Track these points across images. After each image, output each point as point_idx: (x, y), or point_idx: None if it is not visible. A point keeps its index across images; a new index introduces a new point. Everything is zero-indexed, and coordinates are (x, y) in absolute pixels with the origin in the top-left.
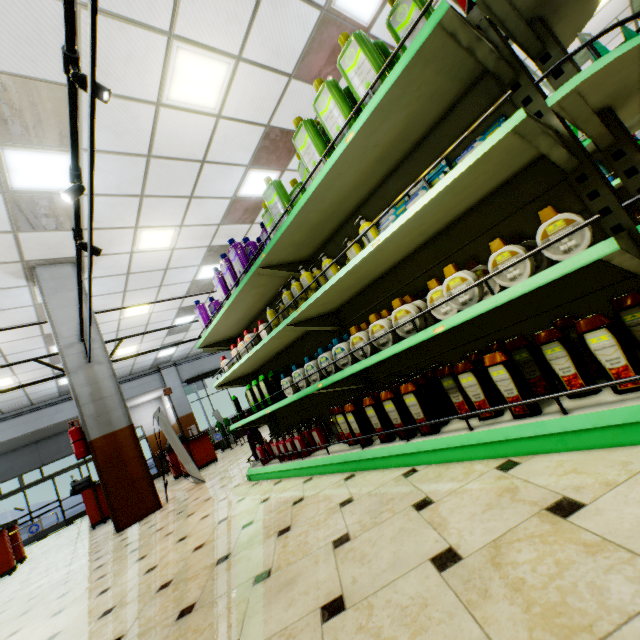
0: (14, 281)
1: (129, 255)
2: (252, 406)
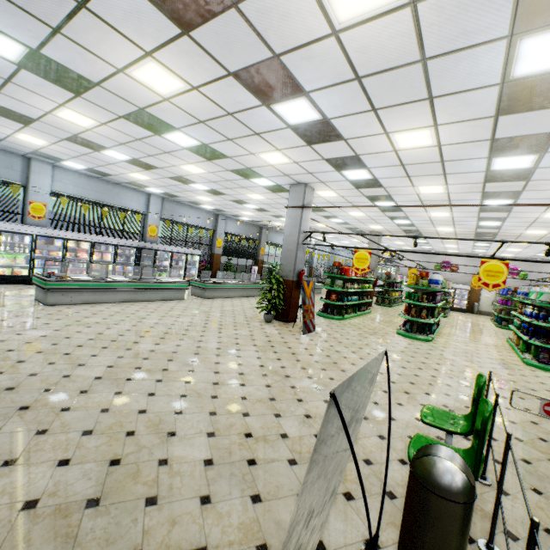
0: None
1: None
2: None
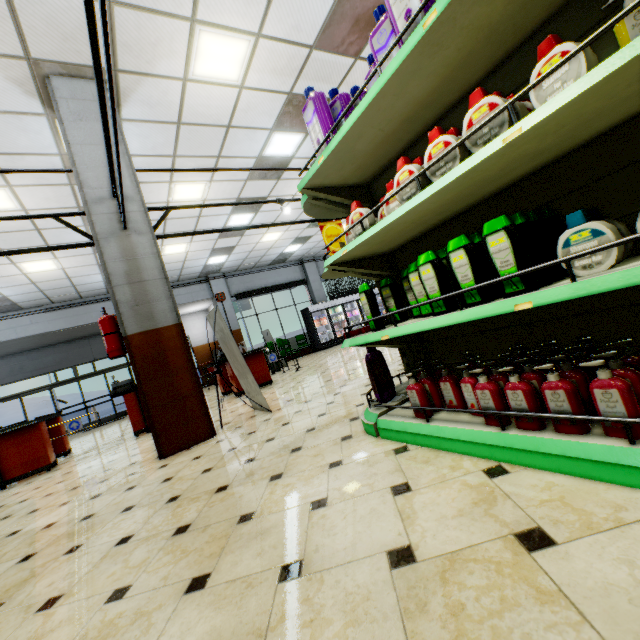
0: (24, 101)
1: (181, 85)
2: (438, 298)
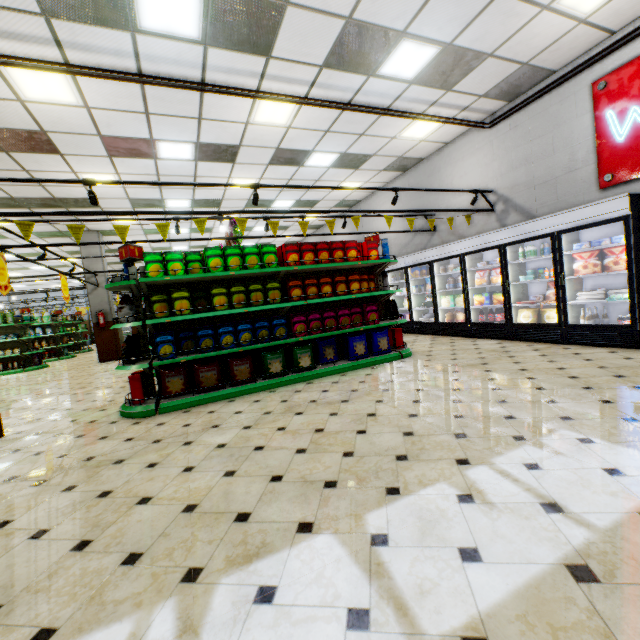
0: None
1: None
2: None
